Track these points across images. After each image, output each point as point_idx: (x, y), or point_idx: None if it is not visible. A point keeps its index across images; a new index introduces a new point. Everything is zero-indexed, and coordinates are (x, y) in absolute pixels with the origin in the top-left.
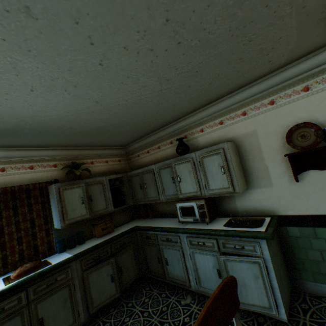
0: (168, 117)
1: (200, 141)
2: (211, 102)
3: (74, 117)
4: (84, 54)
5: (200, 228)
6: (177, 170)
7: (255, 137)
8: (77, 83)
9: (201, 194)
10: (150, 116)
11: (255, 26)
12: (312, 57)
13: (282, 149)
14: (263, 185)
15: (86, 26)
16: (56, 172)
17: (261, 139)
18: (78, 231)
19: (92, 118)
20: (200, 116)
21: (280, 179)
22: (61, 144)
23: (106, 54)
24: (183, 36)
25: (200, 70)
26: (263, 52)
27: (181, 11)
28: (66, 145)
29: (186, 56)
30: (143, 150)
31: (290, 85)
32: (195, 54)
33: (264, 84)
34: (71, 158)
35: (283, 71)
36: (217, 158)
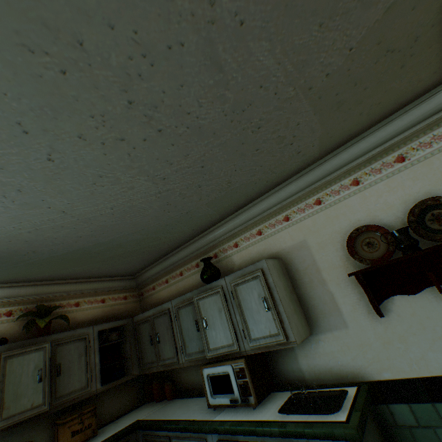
0: (187, 230)
1: (236, 260)
2: (242, 206)
3: (34, 236)
4: (19, 146)
5: (240, 420)
6: (201, 308)
7: (308, 250)
8: (21, 186)
9: (240, 348)
10: (158, 229)
11: (258, 109)
12: (351, 146)
13: (347, 265)
14: (334, 325)
15: (9, 109)
16: (9, 324)
17: (316, 252)
18: (26, 441)
19: (65, 236)
20: (231, 226)
21: (356, 313)
22: (26, 278)
23: (53, 145)
24: (162, 122)
25: (206, 165)
26: (284, 140)
27: (146, 92)
28: (35, 278)
29: (177, 147)
30: (160, 279)
31: (335, 179)
32: (190, 144)
33: (303, 180)
34: (42, 299)
35: (322, 163)
36: (256, 285)
